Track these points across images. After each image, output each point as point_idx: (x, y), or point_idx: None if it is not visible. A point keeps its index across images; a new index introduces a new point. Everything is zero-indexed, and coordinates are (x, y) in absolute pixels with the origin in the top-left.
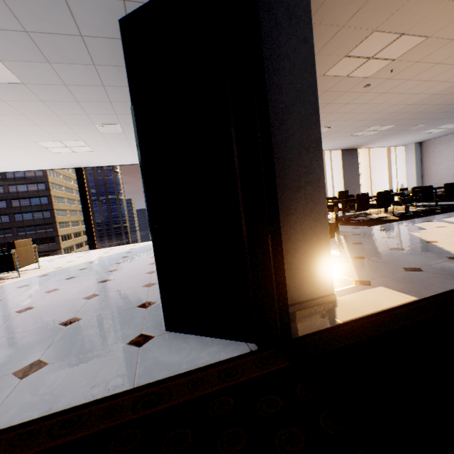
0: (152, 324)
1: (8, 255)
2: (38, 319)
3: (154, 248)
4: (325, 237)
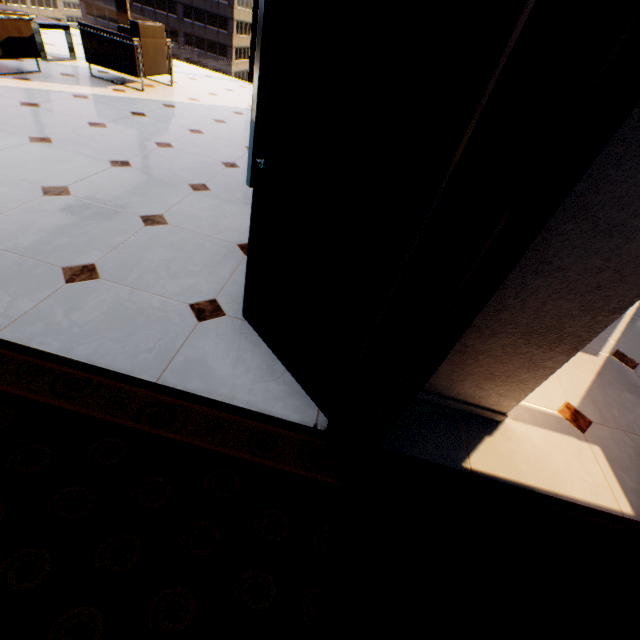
0: (235, 291)
1: (128, 45)
2: (125, 192)
3: (254, 200)
4: (576, 344)
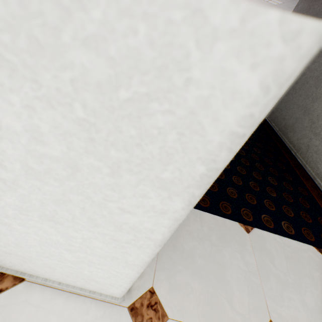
0: None
1: None
2: None
3: None
4: None
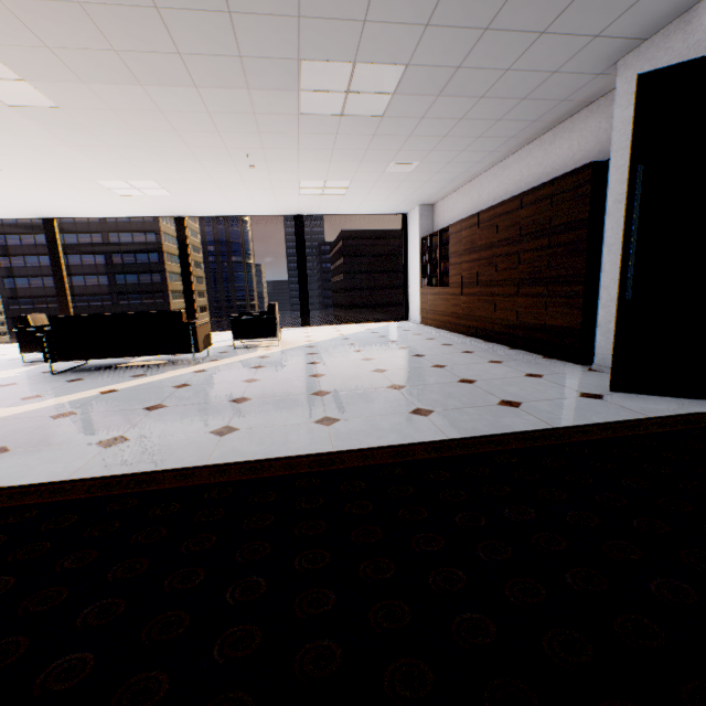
0: (578, 388)
1: (271, 318)
2: (420, 378)
3: (618, 310)
4: None
